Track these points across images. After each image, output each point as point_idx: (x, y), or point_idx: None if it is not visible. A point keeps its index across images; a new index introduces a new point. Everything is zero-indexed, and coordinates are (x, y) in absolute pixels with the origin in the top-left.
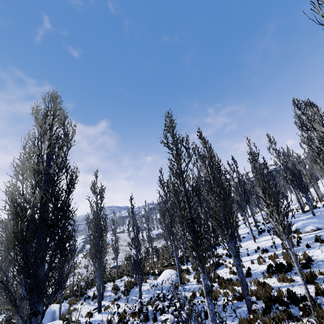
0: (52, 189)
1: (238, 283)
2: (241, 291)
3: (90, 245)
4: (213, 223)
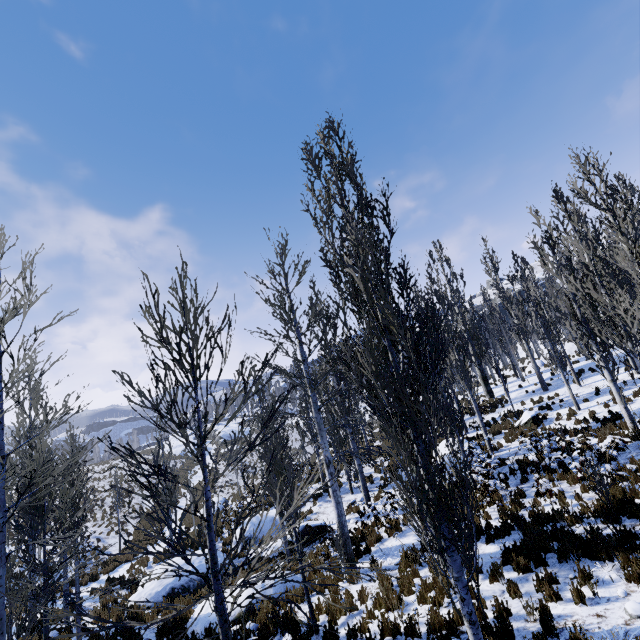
0: (383, 284)
1: (612, 427)
2: (636, 429)
3: (340, 402)
4: (483, 370)
